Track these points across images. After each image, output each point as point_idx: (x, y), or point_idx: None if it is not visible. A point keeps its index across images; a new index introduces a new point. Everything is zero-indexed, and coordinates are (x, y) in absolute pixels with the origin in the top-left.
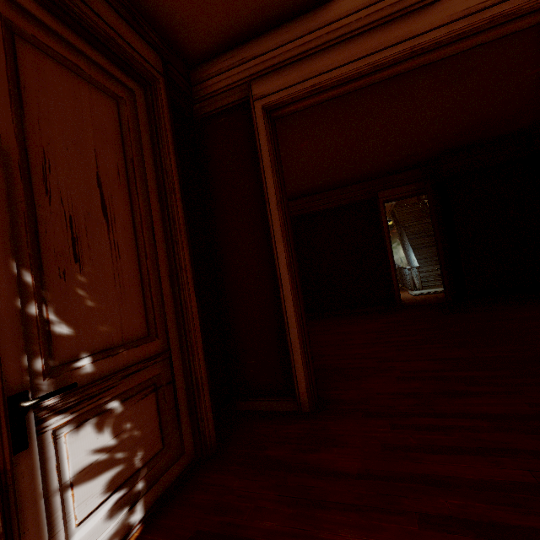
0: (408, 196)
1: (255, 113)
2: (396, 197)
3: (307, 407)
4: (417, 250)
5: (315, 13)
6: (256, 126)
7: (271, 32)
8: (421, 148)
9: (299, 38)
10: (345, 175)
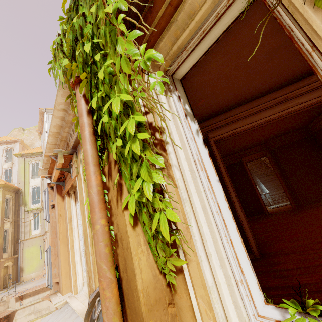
0: (257, 158)
1: (211, 143)
2: (251, 160)
3: (258, 256)
4: (264, 183)
5: (228, 112)
6: (212, 147)
7: (213, 118)
8: (260, 139)
9: (224, 120)
10: (226, 153)
